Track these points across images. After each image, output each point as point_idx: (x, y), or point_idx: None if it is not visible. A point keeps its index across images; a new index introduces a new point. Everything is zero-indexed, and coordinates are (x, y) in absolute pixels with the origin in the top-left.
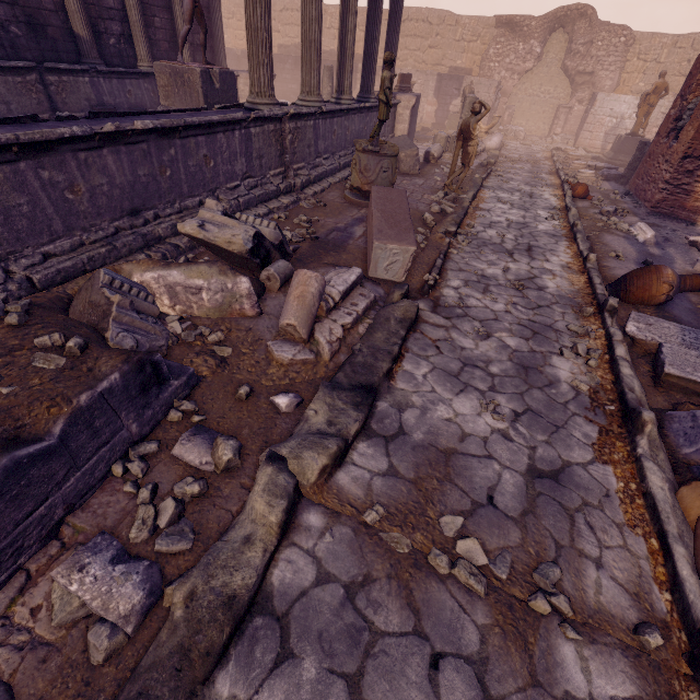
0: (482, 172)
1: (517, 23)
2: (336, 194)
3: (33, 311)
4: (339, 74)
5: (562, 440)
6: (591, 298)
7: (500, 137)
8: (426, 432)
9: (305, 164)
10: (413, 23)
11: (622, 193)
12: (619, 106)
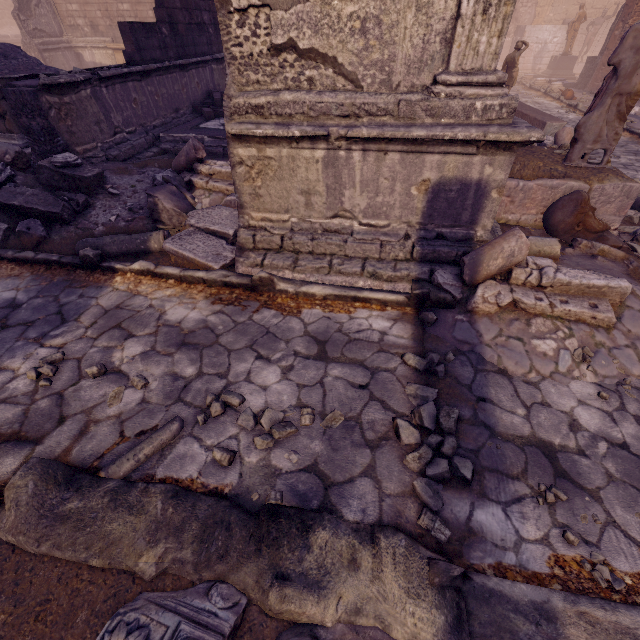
0: None
1: None
2: None
3: None
4: None
5: None
6: None
7: None
8: None
9: None
10: None
11: (587, 93)
12: (542, 34)
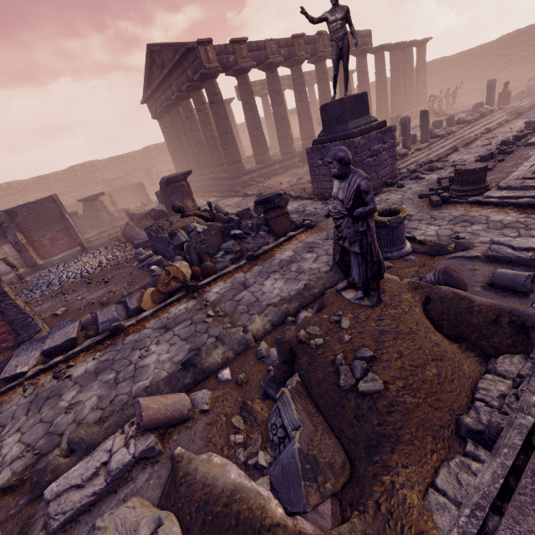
0: None
1: None
2: None
3: (337, 377)
4: None
5: (143, 337)
6: None
7: None
8: (182, 349)
9: None
10: None
11: None
12: None
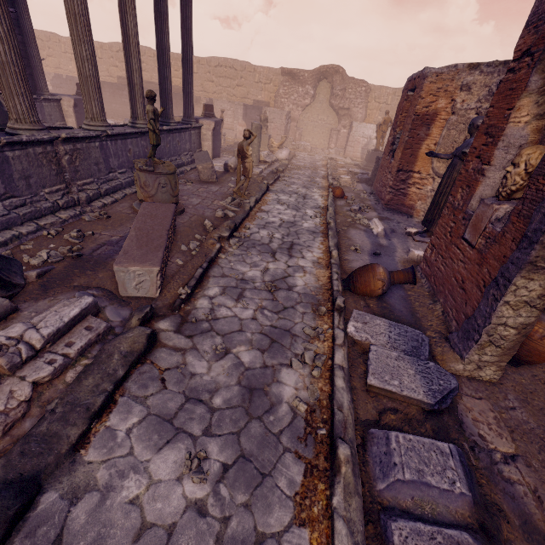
0: (271, 178)
1: (296, 74)
2: (127, 204)
3: None
4: (131, 104)
5: (265, 496)
6: (329, 294)
7: (287, 151)
8: (92, 536)
9: (94, 179)
10: (223, 68)
11: (369, 192)
12: (367, 131)
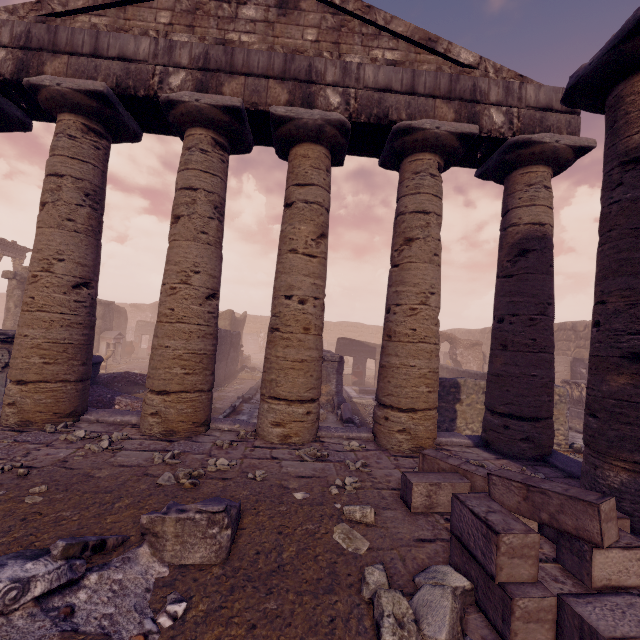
0: None
1: (138, 306)
2: None
3: None
4: None
5: None
6: None
7: None
8: None
9: None
10: None
11: None
12: None
